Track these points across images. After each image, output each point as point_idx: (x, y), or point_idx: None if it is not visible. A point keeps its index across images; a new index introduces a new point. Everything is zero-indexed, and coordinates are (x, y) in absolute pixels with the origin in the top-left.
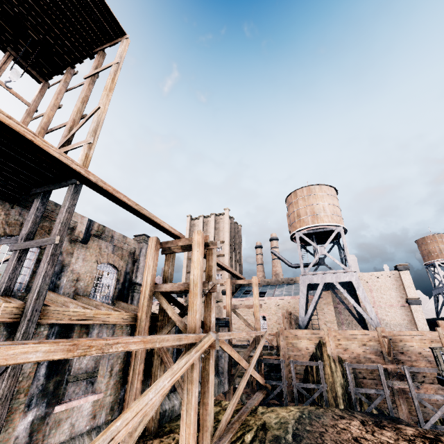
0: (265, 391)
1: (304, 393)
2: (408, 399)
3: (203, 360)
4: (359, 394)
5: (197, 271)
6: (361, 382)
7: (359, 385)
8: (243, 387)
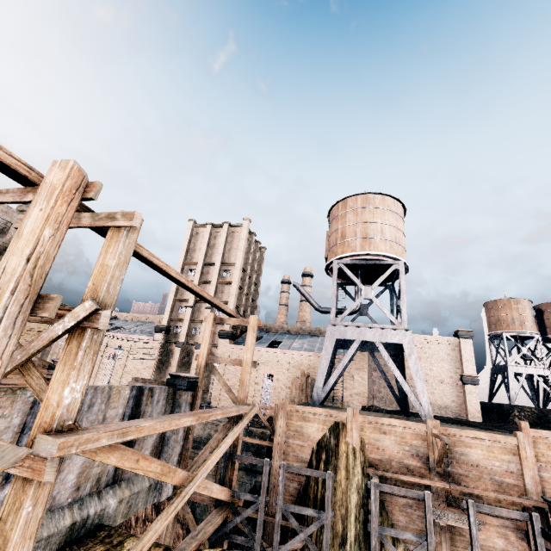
0: (228, 510)
1: (292, 521)
2: (454, 536)
3: (5, 505)
4: (385, 538)
5: (16, 261)
6: (389, 500)
7: (385, 504)
8: (160, 531)
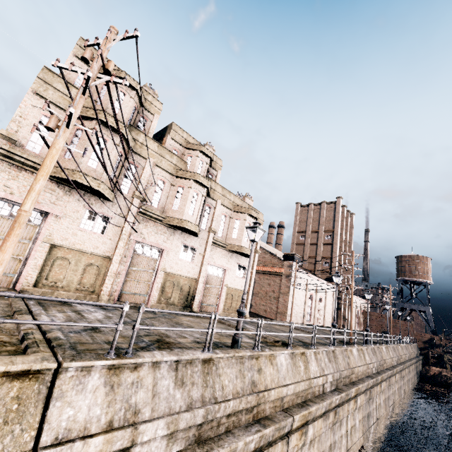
0: None
1: None
2: None
3: None
4: None
5: None
6: None
7: None
8: None
